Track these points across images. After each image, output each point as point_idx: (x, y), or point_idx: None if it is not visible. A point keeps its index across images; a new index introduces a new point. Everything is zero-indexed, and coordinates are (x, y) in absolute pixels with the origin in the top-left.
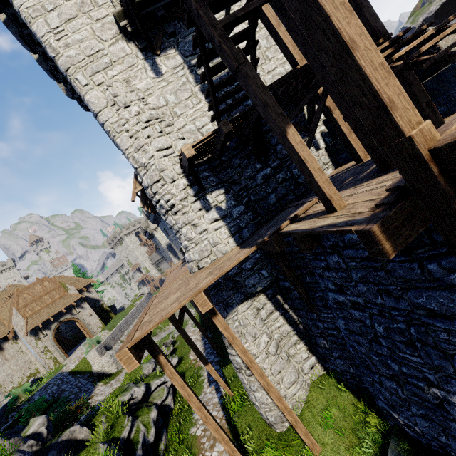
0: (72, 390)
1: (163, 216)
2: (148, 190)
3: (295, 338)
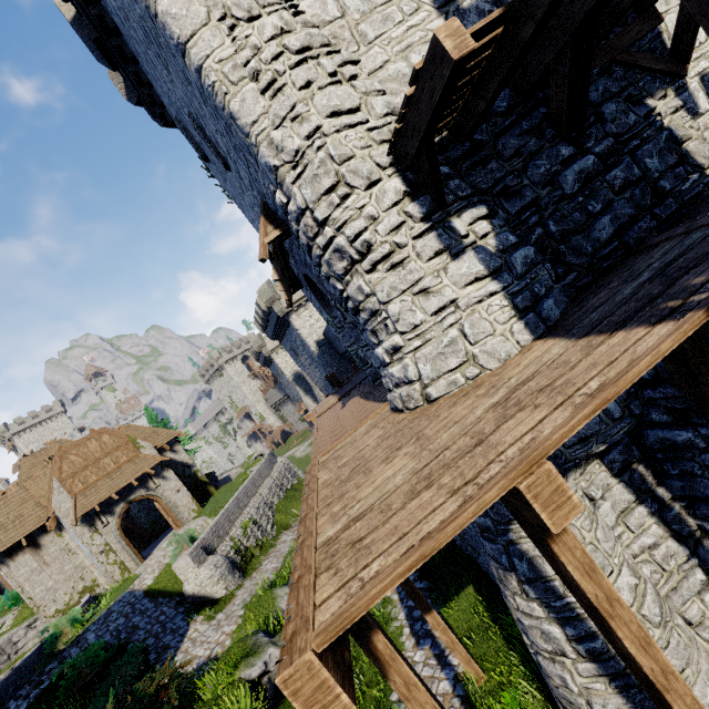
0: (150, 628)
1: (337, 282)
2: (305, 218)
3: (697, 575)
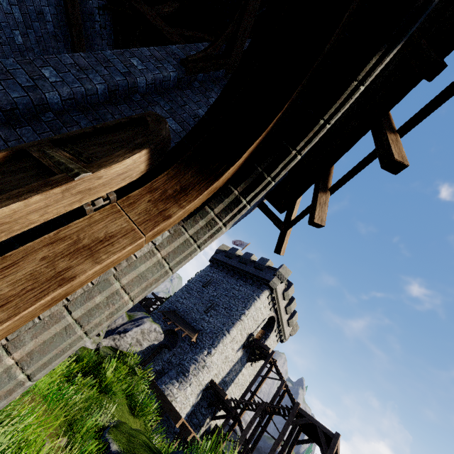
0: None
1: (191, 370)
2: (203, 362)
3: None
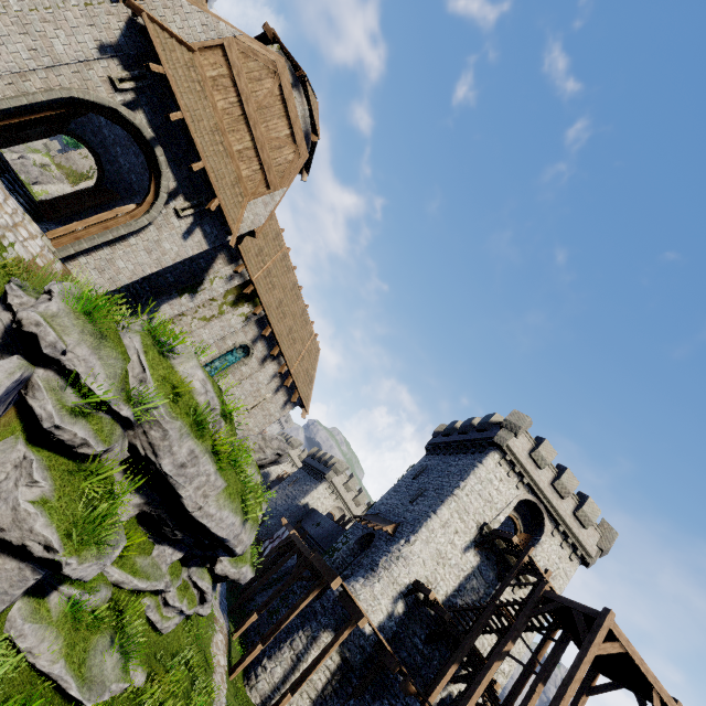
0: None
1: (381, 563)
2: (398, 552)
3: (314, 696)
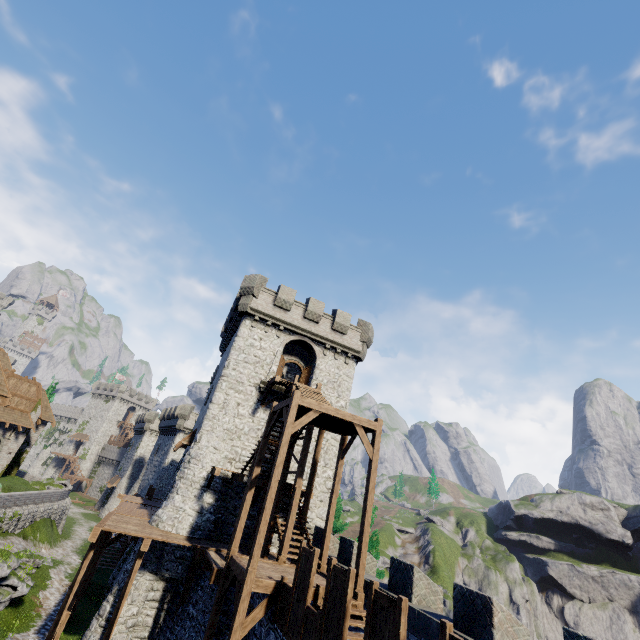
0: None
1: (178, 476)
2: (188, 457)
3: (147, 633)
